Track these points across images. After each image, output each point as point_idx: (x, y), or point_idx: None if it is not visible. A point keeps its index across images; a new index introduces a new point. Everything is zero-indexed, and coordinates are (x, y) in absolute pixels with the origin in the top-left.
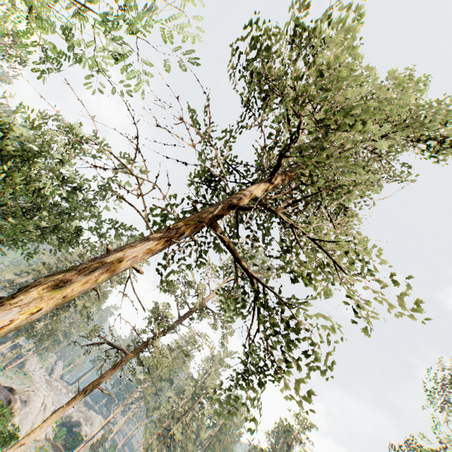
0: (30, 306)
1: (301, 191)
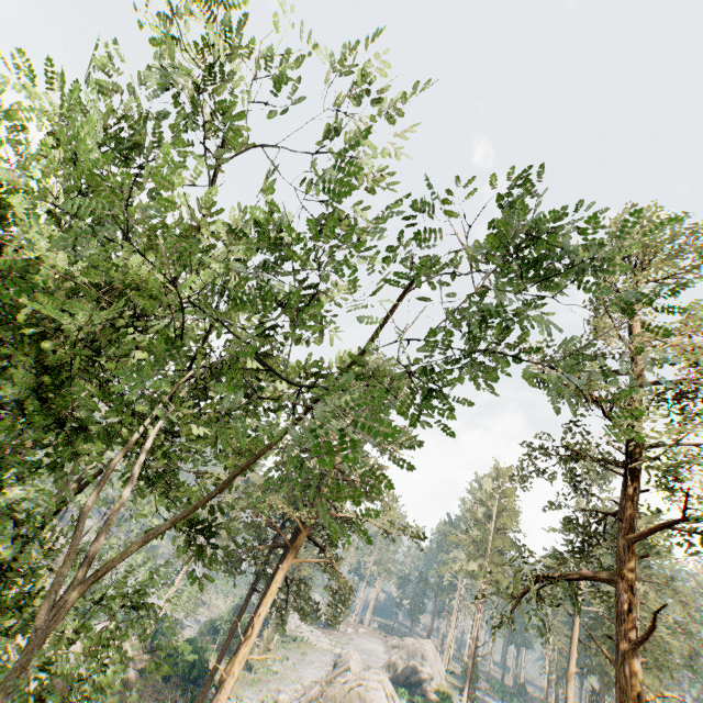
0: None
1: None
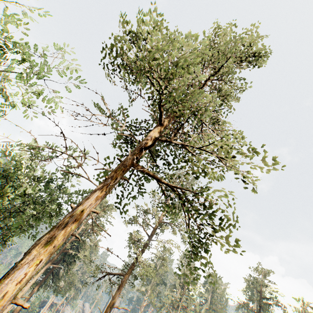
0: (34, 260)
1: (177, 123)
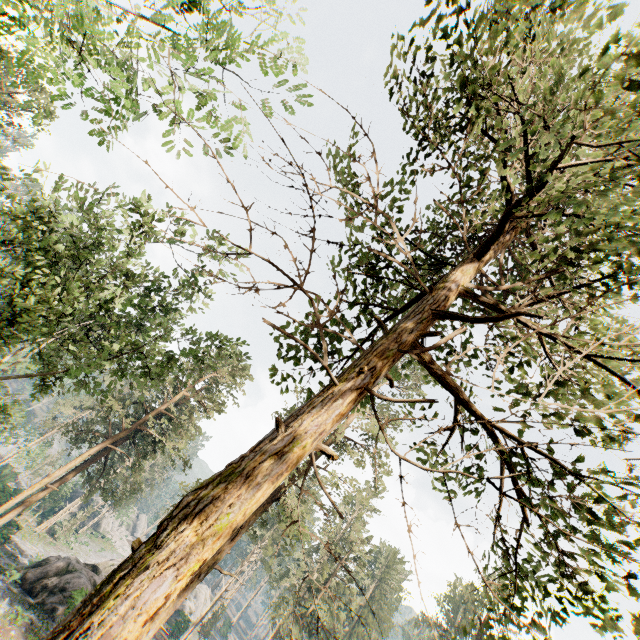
0: (190, 564)
1: (564, 277)
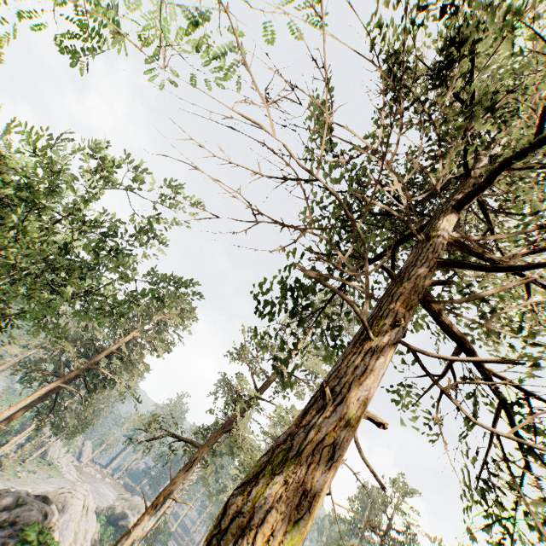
0: None
1: None
